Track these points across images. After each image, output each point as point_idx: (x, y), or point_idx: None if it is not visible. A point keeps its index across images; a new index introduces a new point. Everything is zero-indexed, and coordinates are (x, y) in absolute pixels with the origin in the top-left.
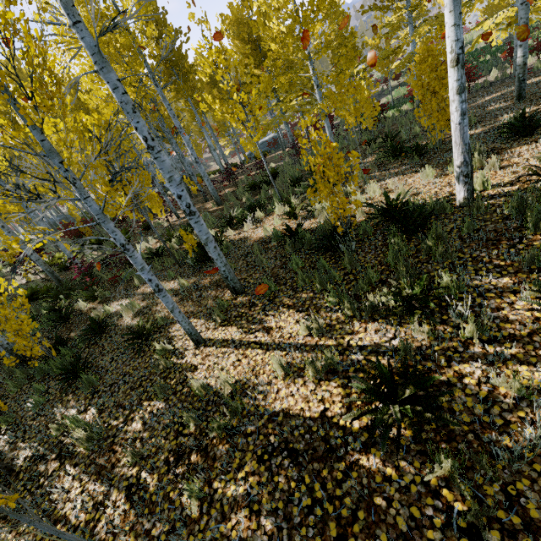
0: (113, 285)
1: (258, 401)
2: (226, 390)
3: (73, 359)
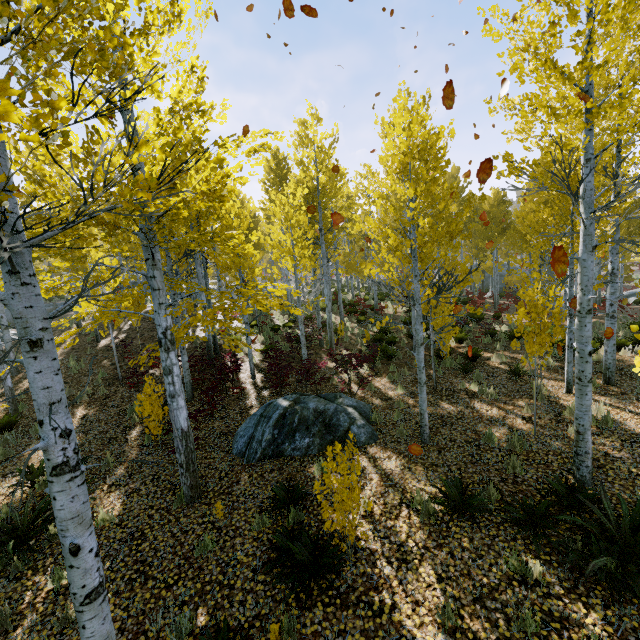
0: (472, 341)
1: (624, 426)
2: (598, 414)
3: (465, 363)
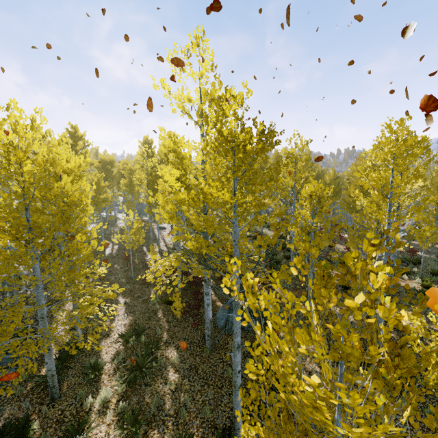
0: None
1: None
2: None
3: None
